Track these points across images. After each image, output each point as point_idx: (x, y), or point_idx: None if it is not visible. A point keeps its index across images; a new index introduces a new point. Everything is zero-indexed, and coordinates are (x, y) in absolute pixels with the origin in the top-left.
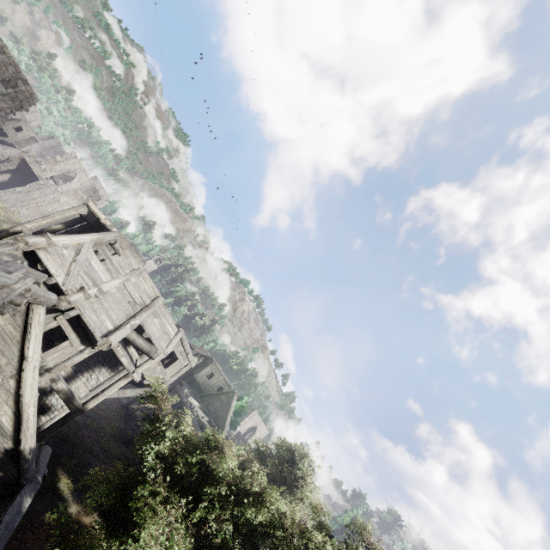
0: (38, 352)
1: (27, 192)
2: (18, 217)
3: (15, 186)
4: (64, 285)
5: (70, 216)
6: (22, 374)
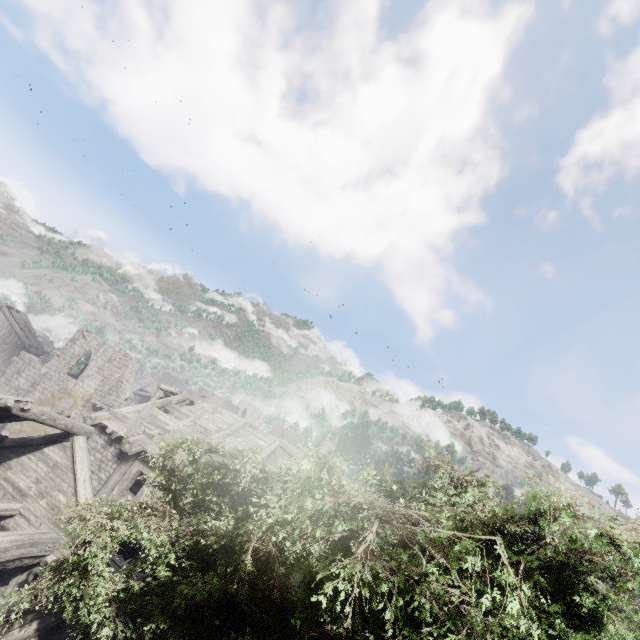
0: (85, 469)
1: None
2: None
3: None
4: (125, 433)
5: None
6: (77, 488)
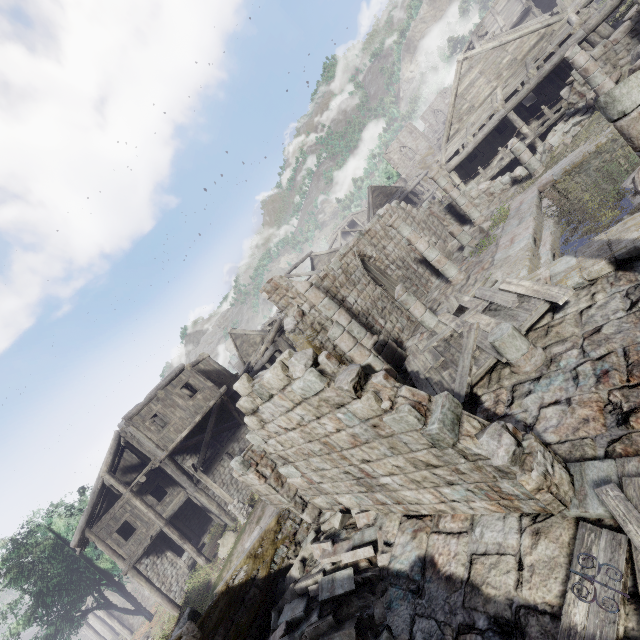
0: None
1: None
2: None
3: None
4: None
5: None
6: None
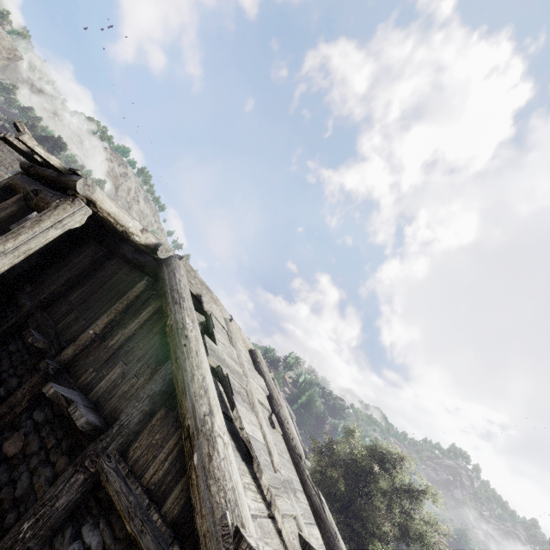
0: None
1: None
2: None
3: None
4: None
5: (38, 244)
6: None
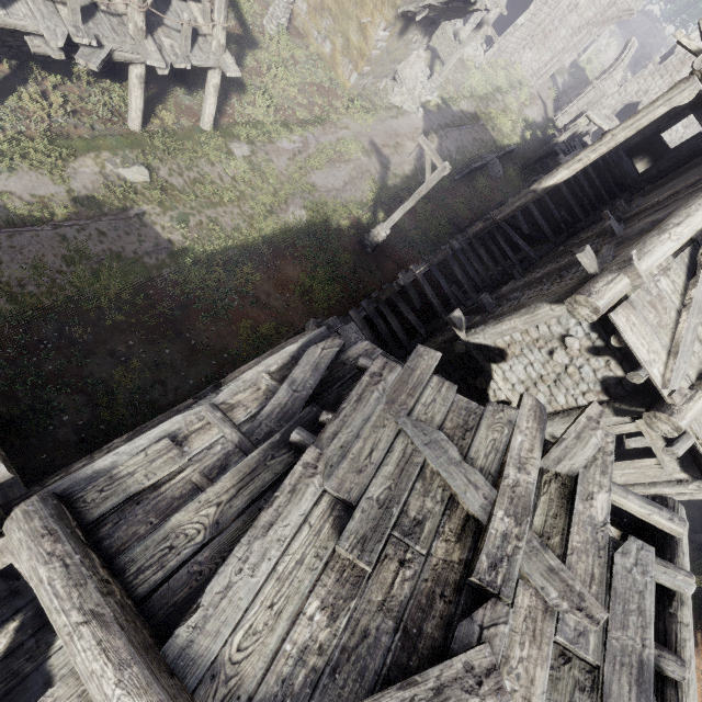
0: None
1: (531, 19)
2: (519, 71)
3: (514, 12)
4: (667, 388)
5: (648, 122)
6: None
